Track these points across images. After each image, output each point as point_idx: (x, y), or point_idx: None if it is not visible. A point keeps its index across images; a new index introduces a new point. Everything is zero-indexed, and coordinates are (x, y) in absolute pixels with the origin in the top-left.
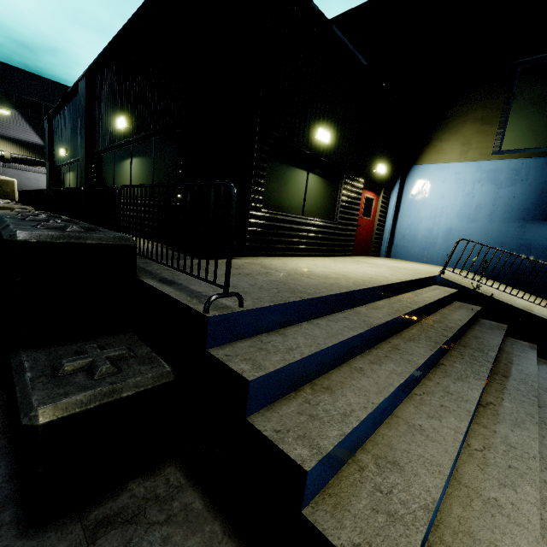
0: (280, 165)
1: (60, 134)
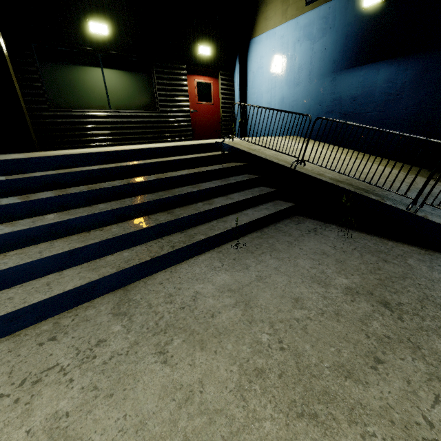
0: (61, 66)
1: None
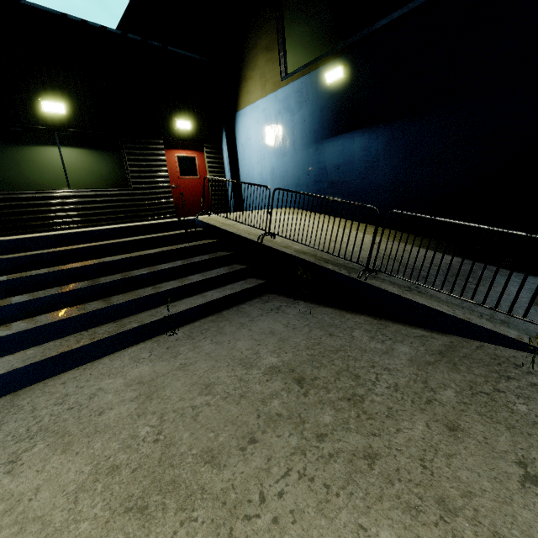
0: (7, 146)
1: None
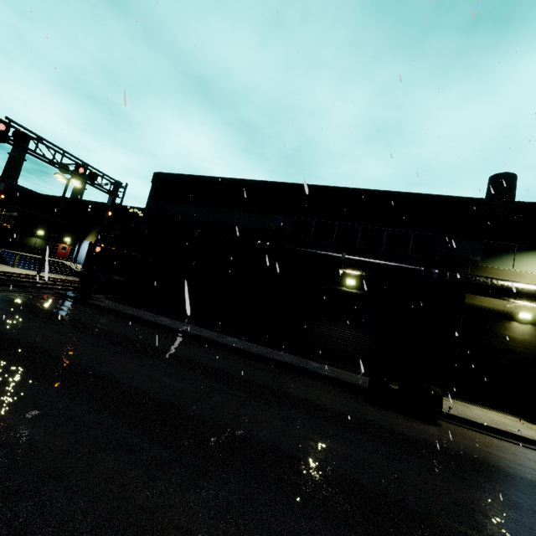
0: (28, 237)
1: None
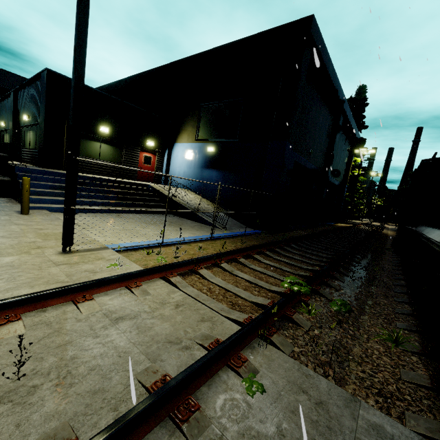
0: (84, 139)
1: (2, 113)
